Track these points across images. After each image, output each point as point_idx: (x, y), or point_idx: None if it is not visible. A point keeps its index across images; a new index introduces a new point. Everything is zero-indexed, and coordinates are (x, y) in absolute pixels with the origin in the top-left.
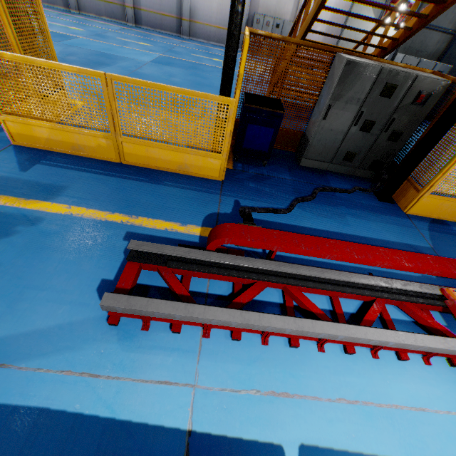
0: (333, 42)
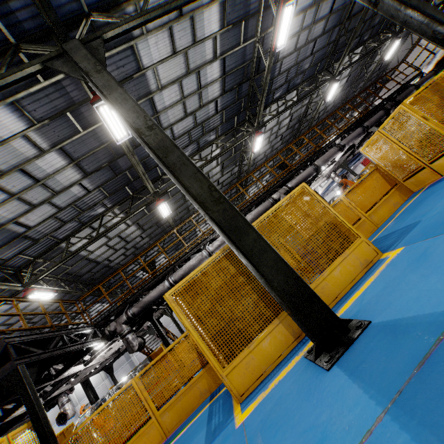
0: None
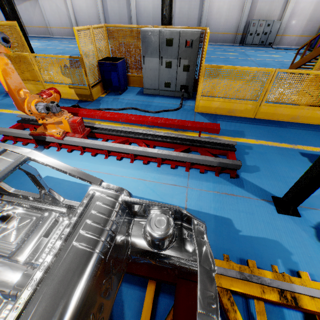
0: (312, 28)
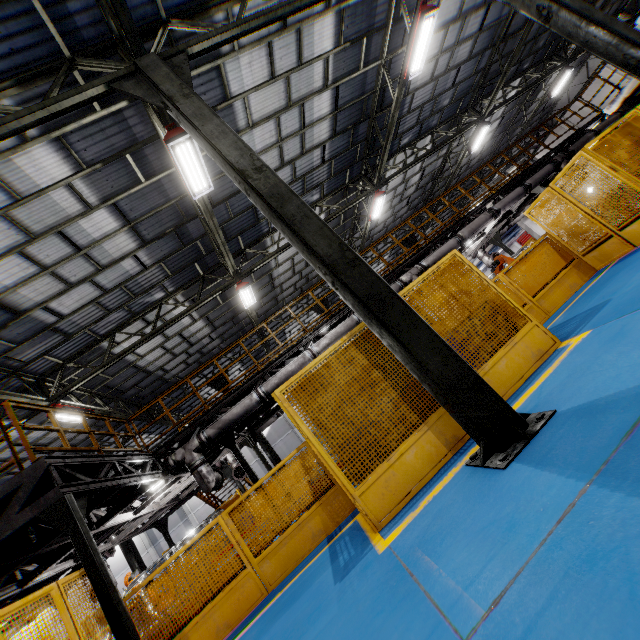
0: None
